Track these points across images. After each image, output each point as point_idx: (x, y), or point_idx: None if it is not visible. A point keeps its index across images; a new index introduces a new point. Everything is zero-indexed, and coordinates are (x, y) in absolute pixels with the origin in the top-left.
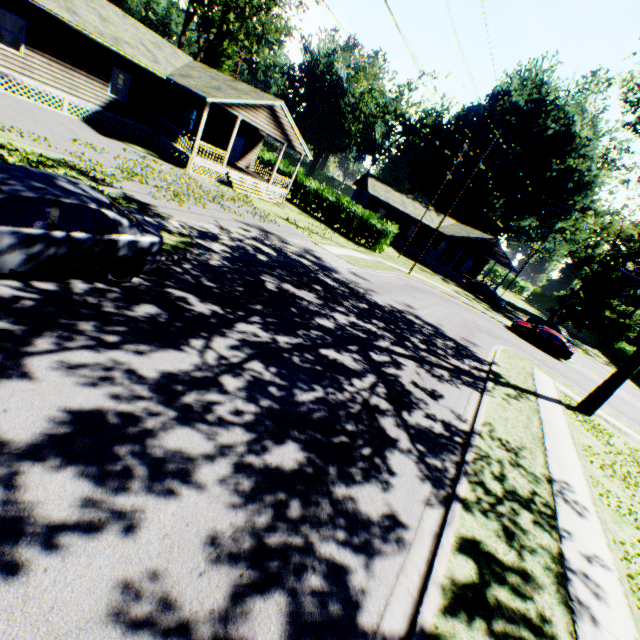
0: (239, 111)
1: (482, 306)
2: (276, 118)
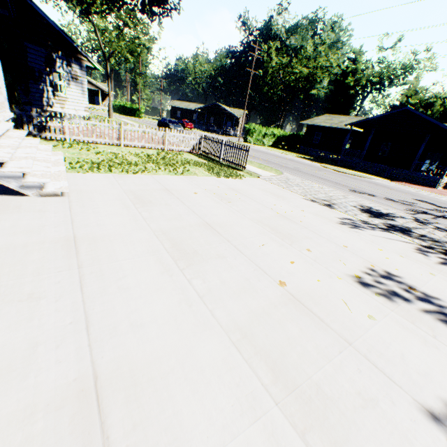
0: None
1: None
2: (90, 83)
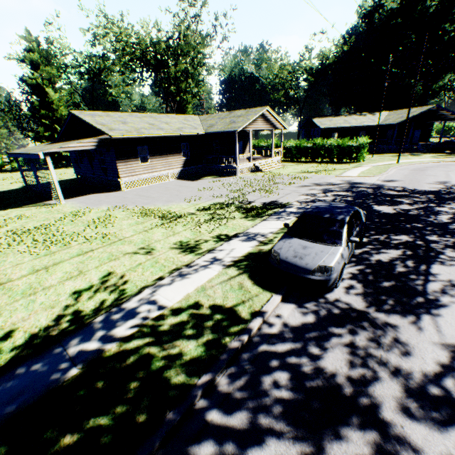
0: (249, 127)
1: None
2: (265, 118)
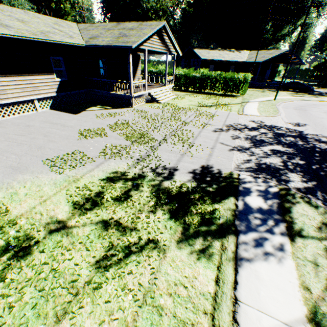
0: (144, 44)
1: (310, 96)
2: (161, 37)
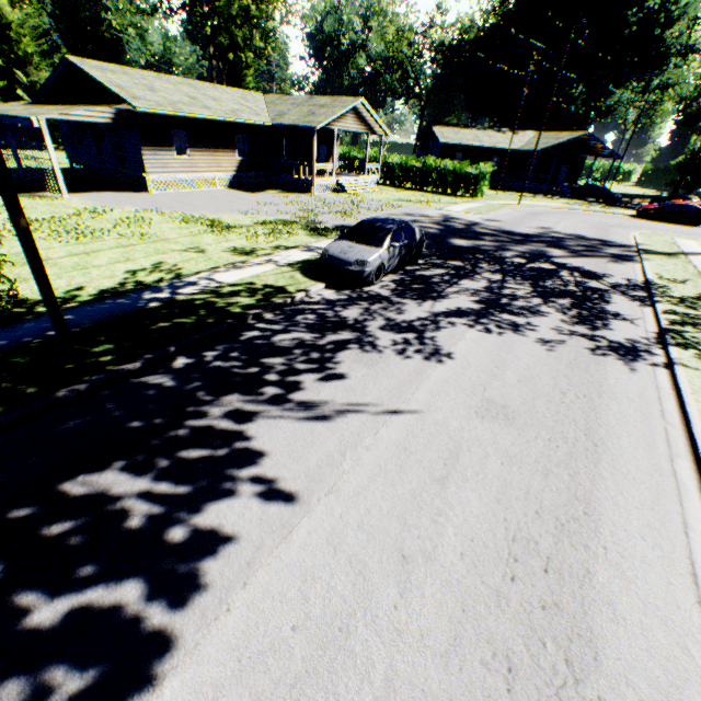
0: (334, 125)
1: (598, 207)
2: (358, 115)
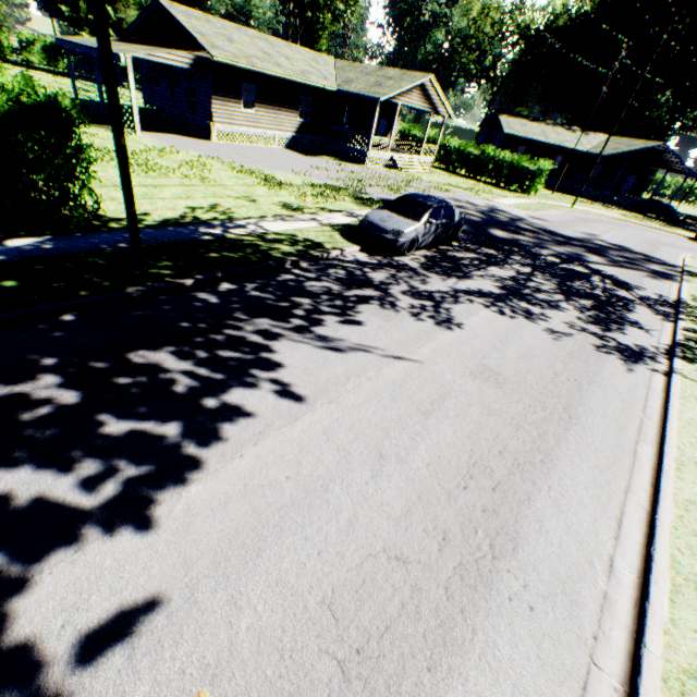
0: (399, 99)
1: (656, 224)
2: (425, 92)
